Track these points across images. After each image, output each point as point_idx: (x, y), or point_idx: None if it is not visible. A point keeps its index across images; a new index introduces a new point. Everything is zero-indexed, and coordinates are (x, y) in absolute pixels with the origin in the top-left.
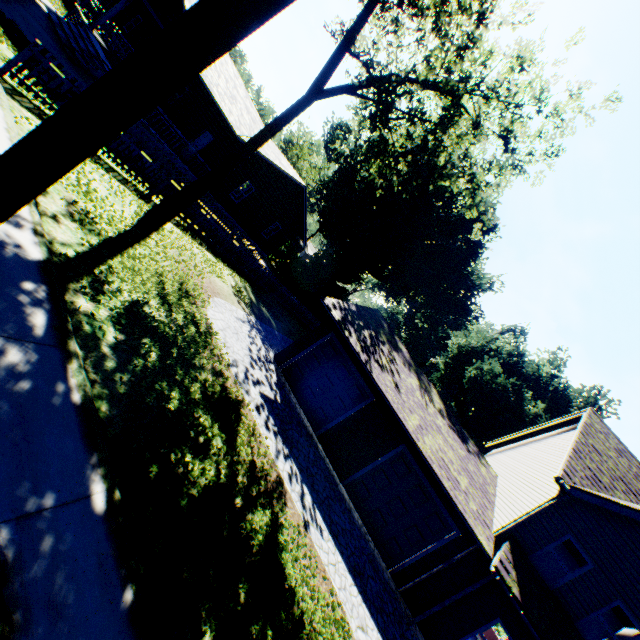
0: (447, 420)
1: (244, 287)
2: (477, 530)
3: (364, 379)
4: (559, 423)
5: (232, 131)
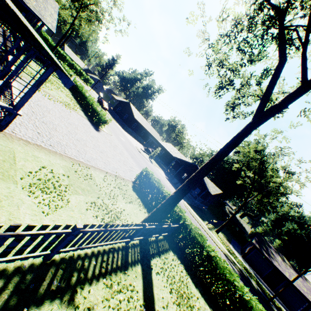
0: (292, 268)
1: (220, 232)
2: None
3: (269, 262)
4: None
5: (205, 188)
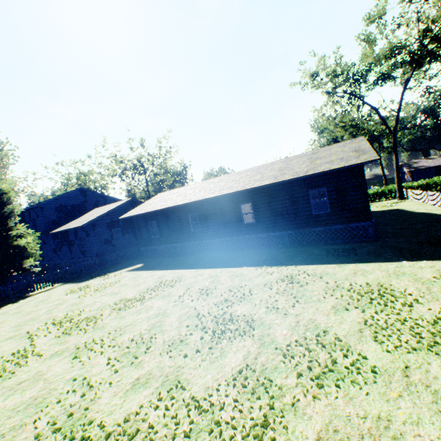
0: (440, 157)
1: None
2: None
3: (427, 169)
4: None
5: None
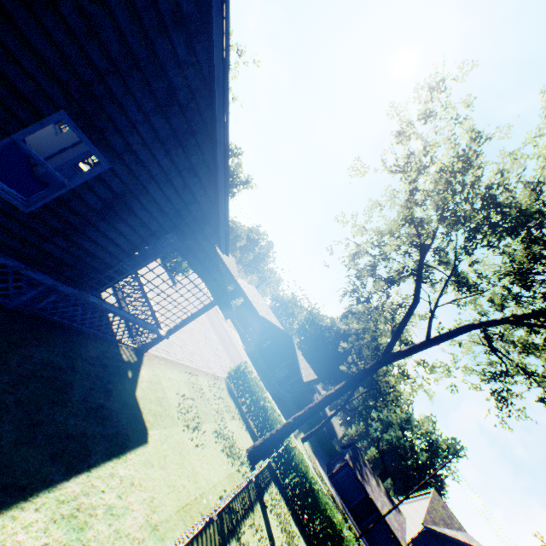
0: (386, 496)
1: None
2: (402, 542)
3: (361, 486)
4: (425, 492)
5: (296, 370)
